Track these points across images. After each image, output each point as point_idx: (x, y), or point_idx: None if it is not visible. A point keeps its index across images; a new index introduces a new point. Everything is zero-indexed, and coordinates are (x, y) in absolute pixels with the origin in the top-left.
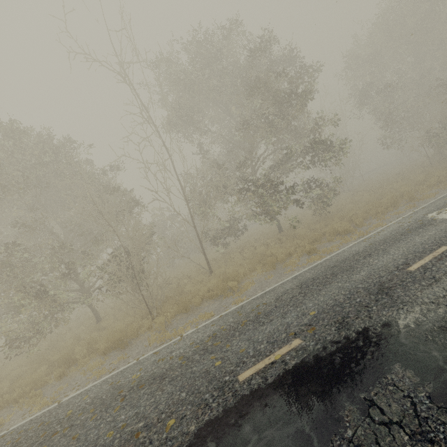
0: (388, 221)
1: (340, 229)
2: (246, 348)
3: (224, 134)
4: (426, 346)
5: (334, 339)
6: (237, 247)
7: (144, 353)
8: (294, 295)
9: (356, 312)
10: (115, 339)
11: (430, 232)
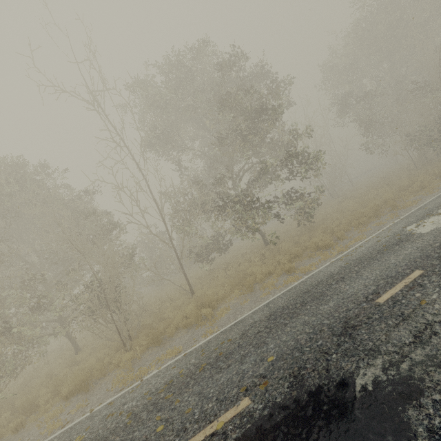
0: (369, 233)
1: (321, 243)
2: (193, 407)
3: (203, 150)
4: (381, 425)
5: (284, 402)
6: (224, 263)
7: (104, 400)
8: (259, 330)
9: (314, 361)
10: (77, 382)
11: (406, 250)
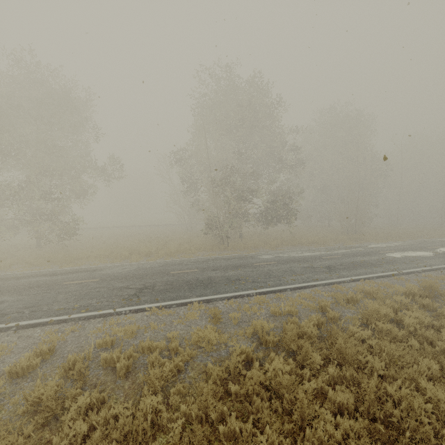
0: None
1: None
2: None
3: None
4: None
5: None
6: None
7: None
8: None
9: None
10: None
11: None
